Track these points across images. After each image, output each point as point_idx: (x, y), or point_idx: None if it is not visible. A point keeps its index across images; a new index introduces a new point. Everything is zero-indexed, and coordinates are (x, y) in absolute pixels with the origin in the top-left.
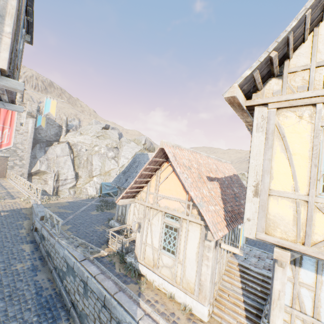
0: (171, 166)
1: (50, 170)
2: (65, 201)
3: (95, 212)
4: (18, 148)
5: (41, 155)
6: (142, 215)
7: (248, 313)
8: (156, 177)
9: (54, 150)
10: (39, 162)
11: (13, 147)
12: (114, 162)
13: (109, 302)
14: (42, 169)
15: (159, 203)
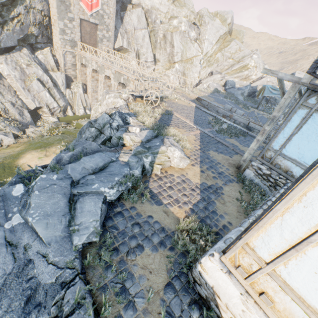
0: None
1: (131, 48)
2: (204, 95)
3: (246, 110)
4: (105, 11)
5: (119, 24)
6: None
7: None
8: None
9: (131, 18)
10: (120, 36)
11: (100, 9)
12: (197, 47)
13: None
14: (124, 46)
15: None
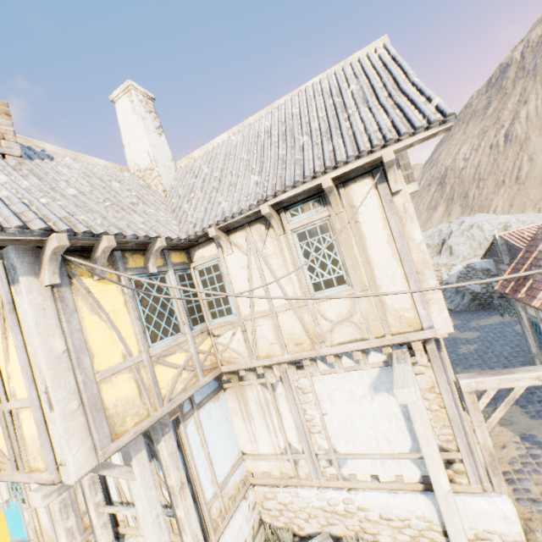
0: None
1: None
2: None
3: None
4: None
5: None
6: None
7: None
8: None
9: None
10: None
11: None
12: None
13: None
14: None
15: None
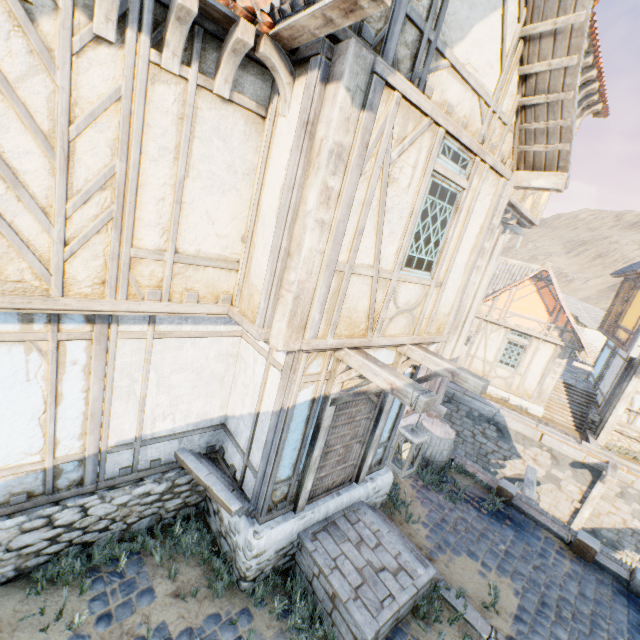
0: (534, 286)
1: None
2: None
3: None
4: None
5: None
6: (474, 329)
7: (573, 414)
8: (509, 293)
9: None
10: None
11: None
12: None
13: (460, 398)
14: None
15: (508, 320)
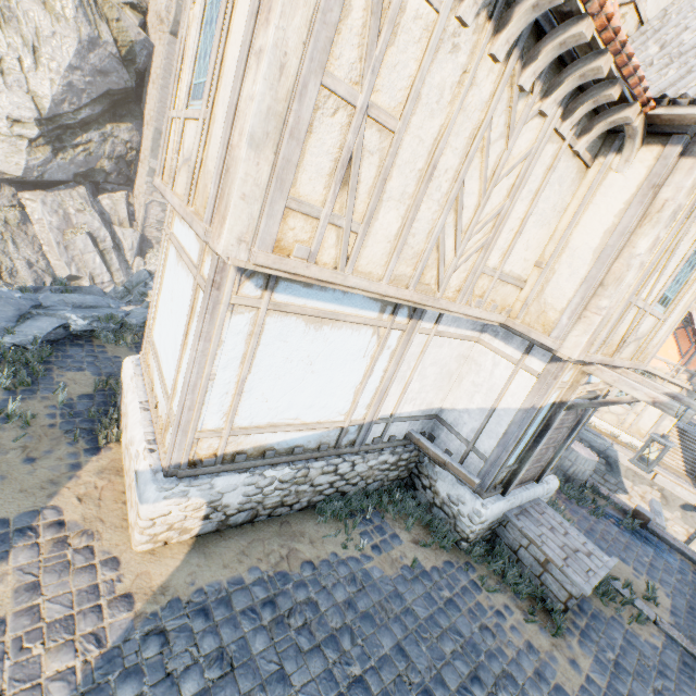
0: None
1: None
2: None
3: None
4: None
5: None
6: None
7: (685, 459)
8: None
9: None
10: None
11: None
12: None
13: None
14: None
15: None
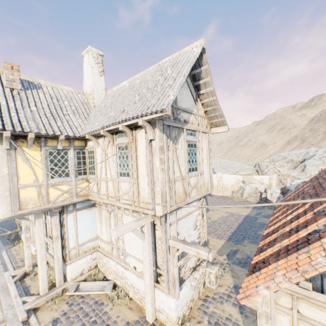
0: None
1: None
2: None
3: None
4: None
5: None
6: None
7: None
8: None
9: None
10: None
11: None
12: None
13: None
14: None
15: None
